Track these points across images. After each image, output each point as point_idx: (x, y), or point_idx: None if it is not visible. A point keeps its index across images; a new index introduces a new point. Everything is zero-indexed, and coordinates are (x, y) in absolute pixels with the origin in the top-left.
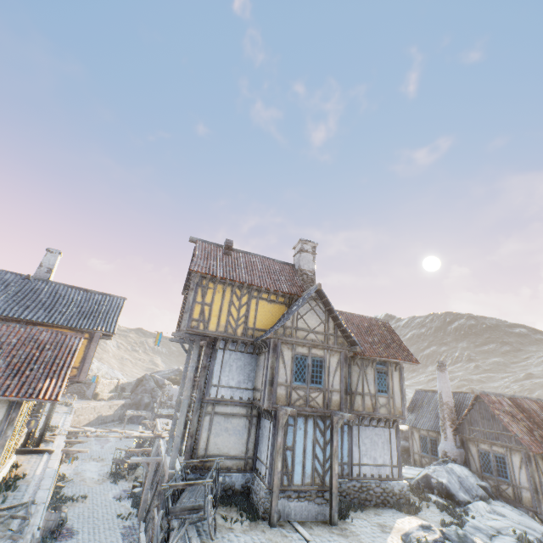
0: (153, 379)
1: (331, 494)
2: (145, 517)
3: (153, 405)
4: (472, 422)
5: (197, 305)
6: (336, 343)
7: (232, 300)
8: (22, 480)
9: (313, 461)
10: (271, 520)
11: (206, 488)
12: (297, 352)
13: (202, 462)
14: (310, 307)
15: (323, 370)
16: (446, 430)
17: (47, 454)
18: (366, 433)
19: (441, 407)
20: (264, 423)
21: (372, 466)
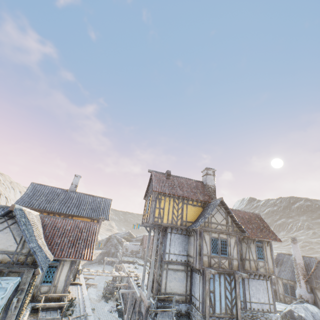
0: (116, 238)
1: None
2: None
3: (117, 254)
4: (317, 277)
5: (156, 209)
6: (233, 230)
7: (174, 206)
8: (74, 301)
9: (225, 299)
10: None
11: (172, 313)
12: (212, 236)
13: (166, 297)
14: (217, 210)
15: (227, 246)
16: (300, 281)
17: (79, 285)
18: (252, 283)
19: (296, 266)
20: (195, 275)
21: (257, 303)
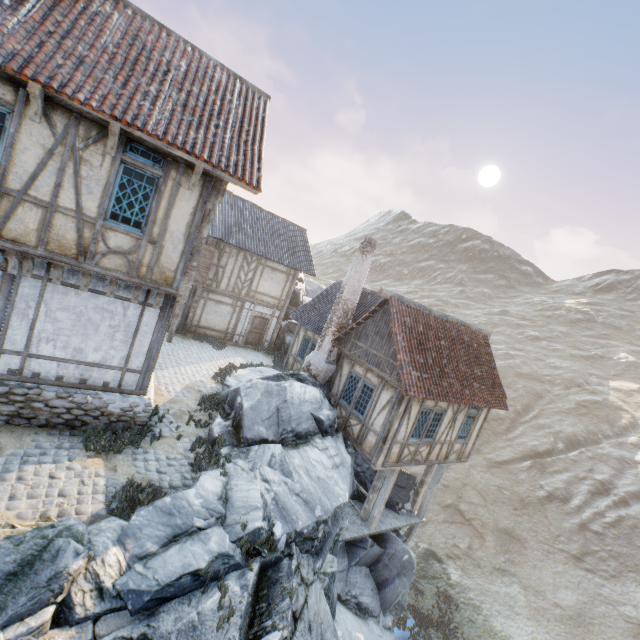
0: None
1: None
2: None
3: None
4: (362, 335)
5: None
6: None
7: None
8: None
9: None
10: None
11: None
12: None
13: None
14: None
15: None
16: (325, 338)
17: None
18: (66, 300)
19: (335, 306)
20: None
21: (65, 362)
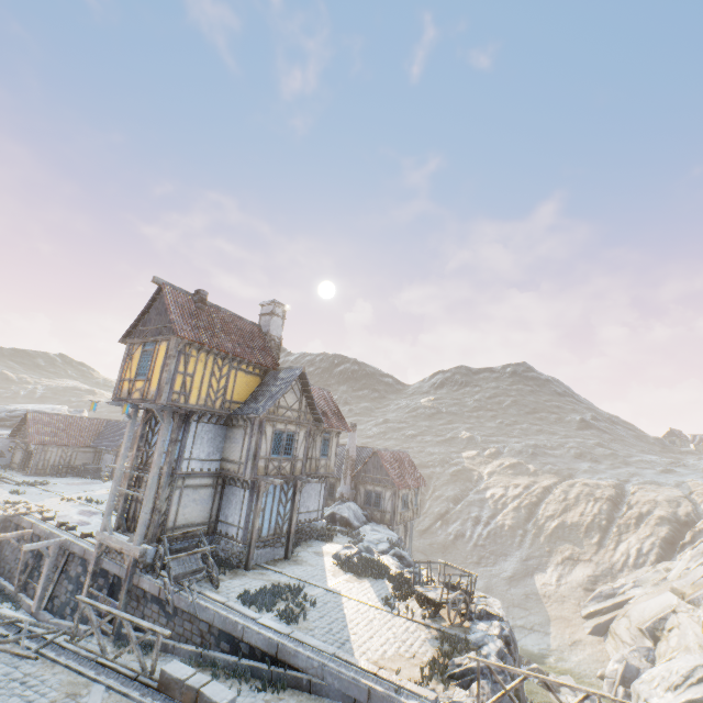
0: None
1: (289, 538)
2: (46, 605)
3: None
4: (366, 470)
5: (179, 376)
6: (306, 419)
7: (214, 371)
8: None
9: (277, 517)
10: (248, 566)
11: (208, 553)
12: (277, 428)
13: (185, 534)
14: (291, 386)
15: (294, 443)
16: (347, 477)
17: None
18: (306, 488)
19: (347, 460)
20: (232, 491)
21: (306, 513)
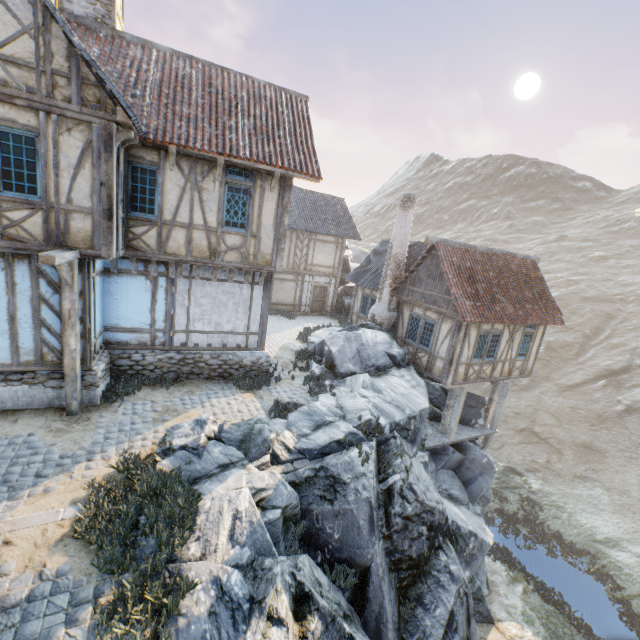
0: None
1: (65, 377)
2: None
3: None
4: (416, 281)
5: None
6: (77, 99)
7: None
8: None
9: (36, 331)
10: None
11: None
12: None
13: None
14: None
15: (40, 163)
16: (384, 290)
17: None
18: (204, 290)
19: (387, 261)
20: None
21: (211, 334)
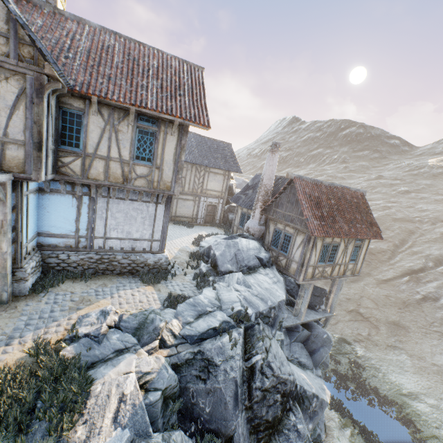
0: None
1: None
2: None
3: None
4: (279, 205)
5: None
6: (14, 54)
7: None
8: None
9: None
10: None
11: None
12: None
13: None
14: None
15: None
16: (256, 210)
17: None
18: (119, 207)
19: (259, 190)
20: None
21: (123, 240)
